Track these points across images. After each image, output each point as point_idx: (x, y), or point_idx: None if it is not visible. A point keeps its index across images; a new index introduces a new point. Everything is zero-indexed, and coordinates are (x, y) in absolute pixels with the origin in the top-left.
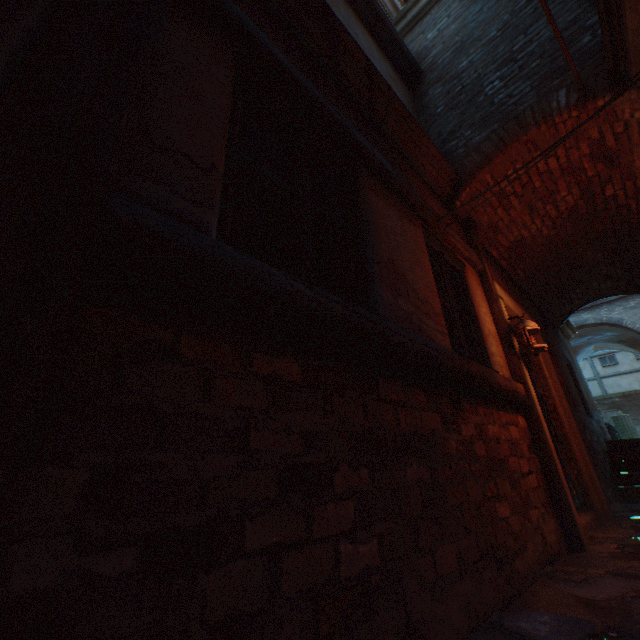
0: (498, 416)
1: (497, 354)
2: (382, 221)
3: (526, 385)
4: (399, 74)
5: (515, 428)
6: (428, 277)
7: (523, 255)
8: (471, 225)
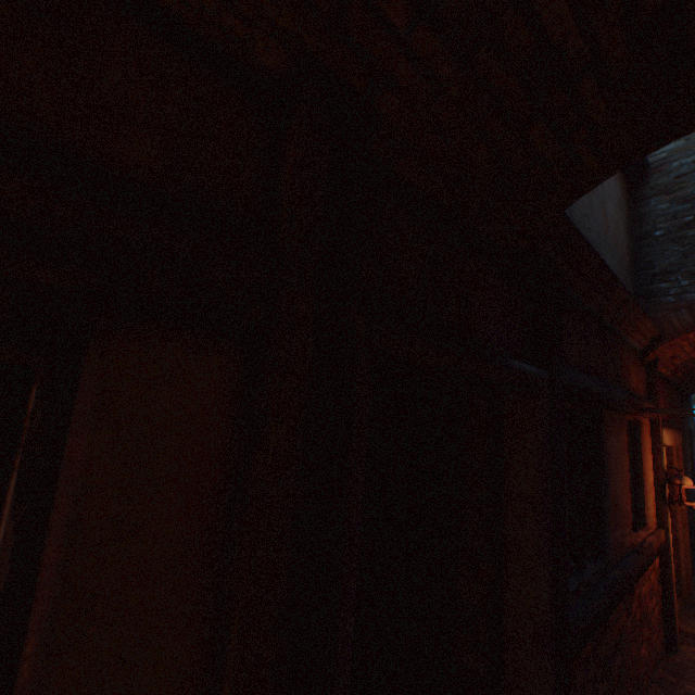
0: (646, 572)
1: (651, 506)
2: (610, 459)
3: (667, 530)
4: (622, 174)
5: (652, 572)
6: (626, 481)
7: (689, 364)
8: (655, 366)
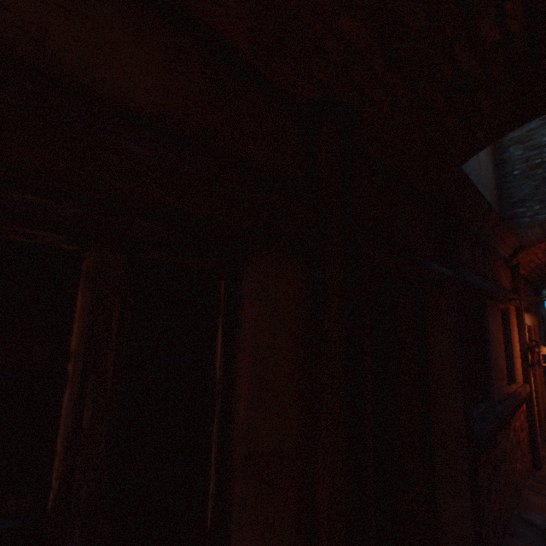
0: (517, 413)
1: (518, 368)
2: (491, 333)
3: (530, 384)
4: None
5: (522, 413)
6: (502, 349)
7: (541, 266)
8: (517, 269)
